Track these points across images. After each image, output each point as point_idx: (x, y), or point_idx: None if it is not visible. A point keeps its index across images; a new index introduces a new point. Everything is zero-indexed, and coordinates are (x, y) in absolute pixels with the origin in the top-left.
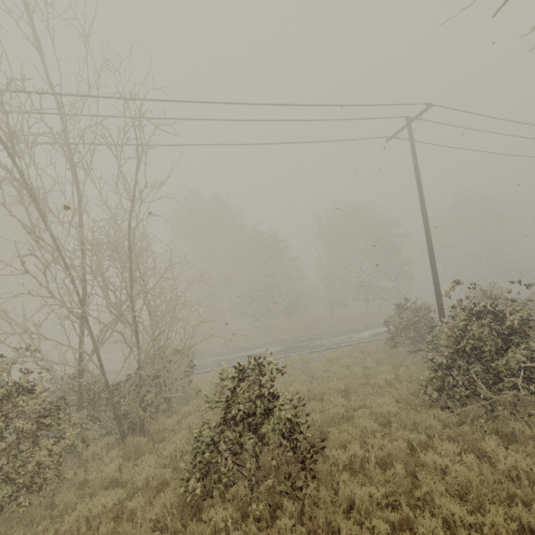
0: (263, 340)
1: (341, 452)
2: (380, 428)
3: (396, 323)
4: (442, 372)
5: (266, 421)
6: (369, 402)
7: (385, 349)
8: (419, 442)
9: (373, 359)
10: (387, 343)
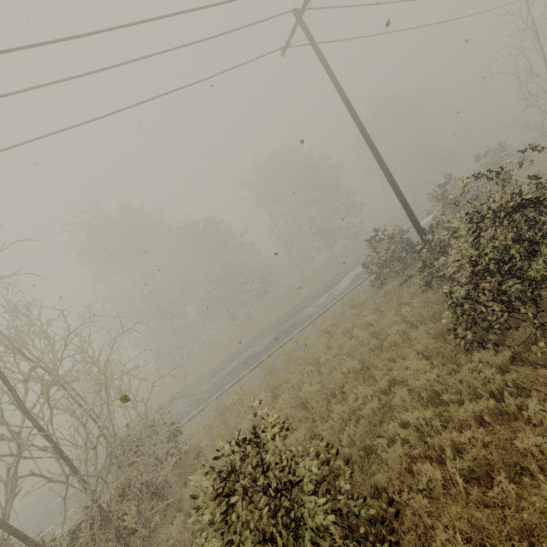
0: (249, 335)
1: (417, 497)
2: (432, 410)
3: (375, 260)
4: (467, 304)
5: (301, 544)
6: (397, 374)
7: (374, 291)
8: (488, 410)
9: (369, 310)
10: (374, 285)
